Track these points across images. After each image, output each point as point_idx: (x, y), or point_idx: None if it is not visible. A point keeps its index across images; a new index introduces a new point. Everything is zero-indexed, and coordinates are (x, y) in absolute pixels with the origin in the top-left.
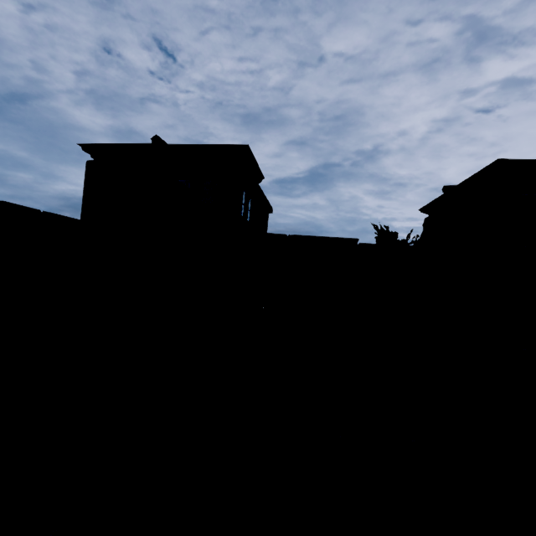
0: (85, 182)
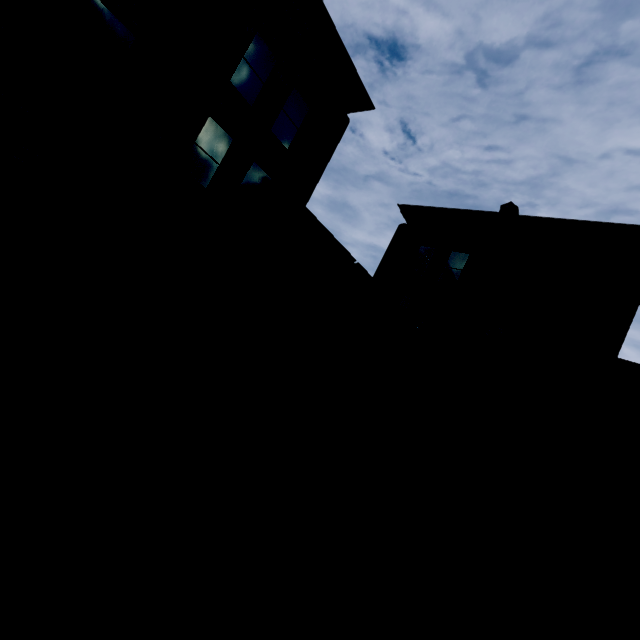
0: (389, 245)
